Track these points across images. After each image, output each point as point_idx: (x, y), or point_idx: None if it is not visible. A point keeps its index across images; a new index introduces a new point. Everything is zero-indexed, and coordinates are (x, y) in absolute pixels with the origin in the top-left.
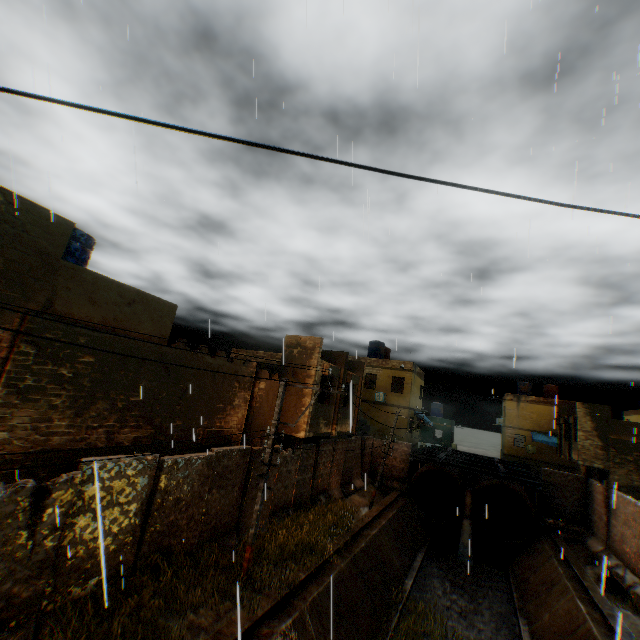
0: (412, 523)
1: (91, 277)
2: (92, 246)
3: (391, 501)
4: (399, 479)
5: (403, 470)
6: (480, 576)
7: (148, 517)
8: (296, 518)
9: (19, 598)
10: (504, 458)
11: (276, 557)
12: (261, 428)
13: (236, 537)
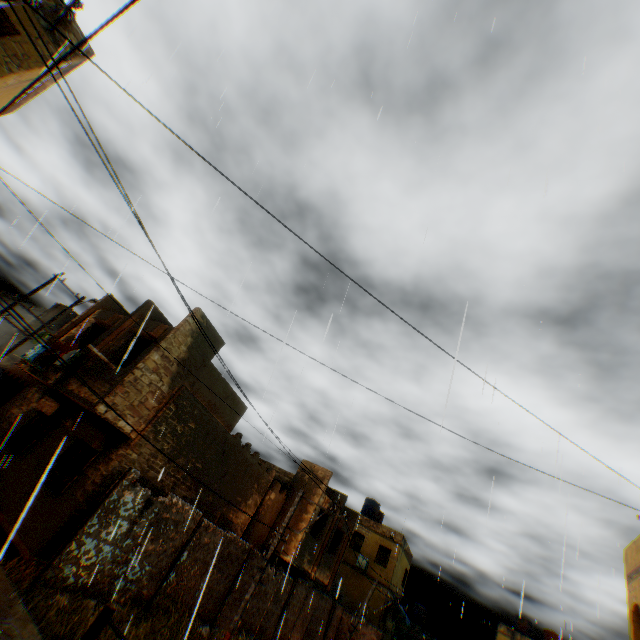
0: None
1: (216, 375)
2: None
3: None
4: None
5: None
6: None
7: (176, 561)
8: None
9: (103, 572)
10: None
11: None
12: (257, 536)
13: (209, 630)
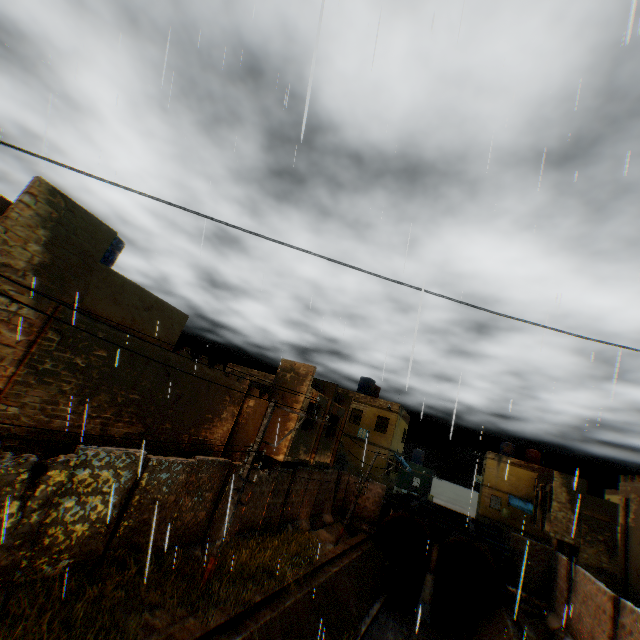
0: (375, 568)
1: (120, 280)
2: (121, 249)
3: (357, 541)
4: (369, 521)
5: (374, 512)
6: (435, 635)
7: (125, 511)
8: (261, 541)
9: None
10: (478, 518)
11: (236, 574)
12: (243, 445)
13: (200, 548)
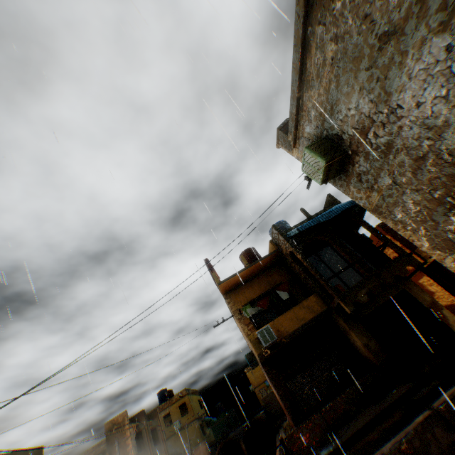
0: None
1: None
2: None
3: None
4: None
5: None
6: None
7: None
8: None
9: None
10: None
11: None
12: None
13: None
